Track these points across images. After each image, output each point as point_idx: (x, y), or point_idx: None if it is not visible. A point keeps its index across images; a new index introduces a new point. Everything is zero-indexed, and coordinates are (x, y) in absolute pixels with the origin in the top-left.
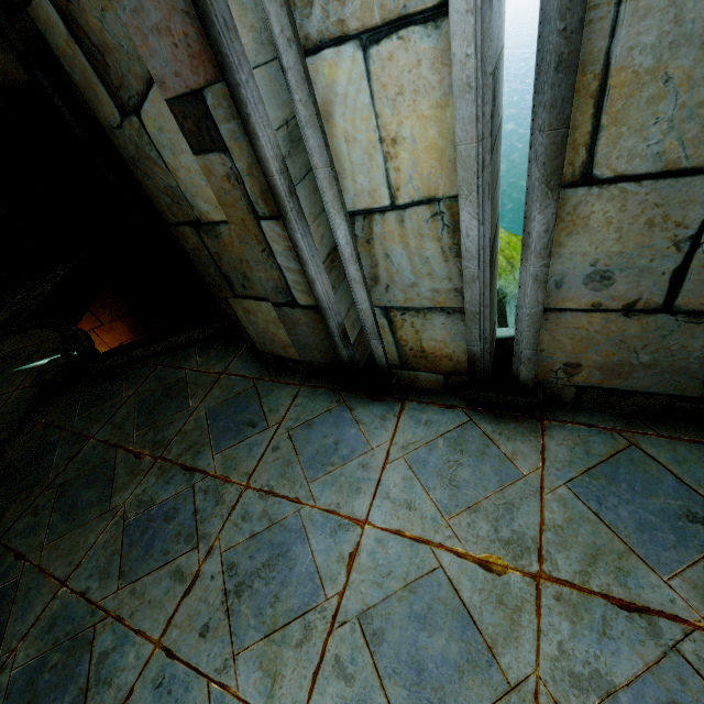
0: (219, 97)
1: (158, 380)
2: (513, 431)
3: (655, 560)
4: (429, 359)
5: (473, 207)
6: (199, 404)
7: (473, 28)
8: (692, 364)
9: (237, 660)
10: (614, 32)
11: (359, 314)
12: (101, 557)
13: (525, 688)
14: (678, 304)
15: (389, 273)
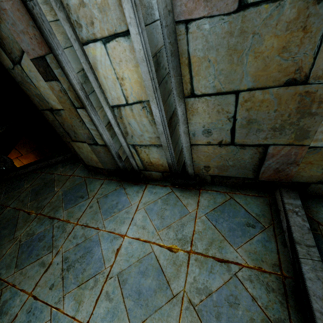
0: (52, 59)
1: (42, 179)
2: (188, 195)
3: (233, 242)
4: (154, 166)
5: (155, 104)
6: (59, 189)
7: (140, 39)
8: (247, 165)
9: (64, 297)
10: (188, 44)
11: (123, 147)
12: (8, 259)
13: (179, 295)
14: (235, 141)
15: (131, 130)
